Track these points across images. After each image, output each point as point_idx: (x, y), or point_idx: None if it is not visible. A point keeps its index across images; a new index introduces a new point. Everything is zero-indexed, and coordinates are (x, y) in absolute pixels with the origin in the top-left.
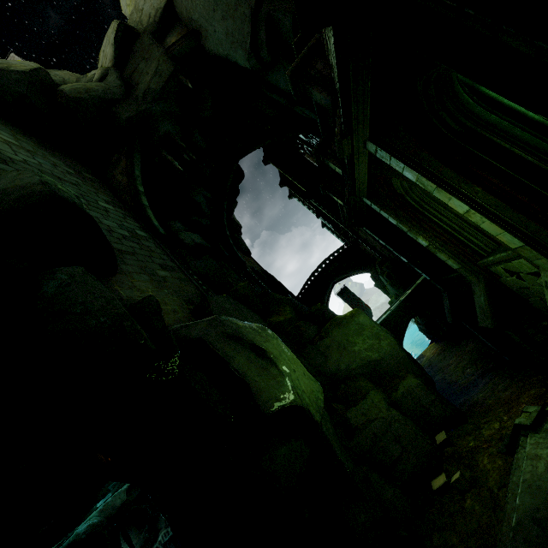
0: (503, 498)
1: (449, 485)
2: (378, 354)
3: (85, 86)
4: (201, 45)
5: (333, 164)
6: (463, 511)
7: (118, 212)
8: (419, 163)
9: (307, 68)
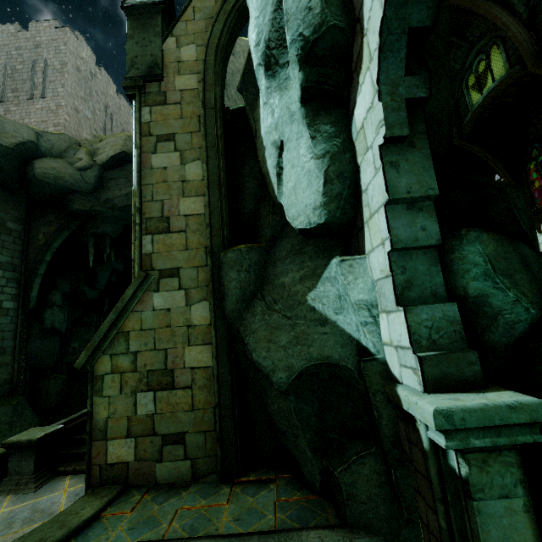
0: None
1: None
2: None
3: (58, 173)
4: None
5: None
6: None
7: (3, 278)
8: None
9: None
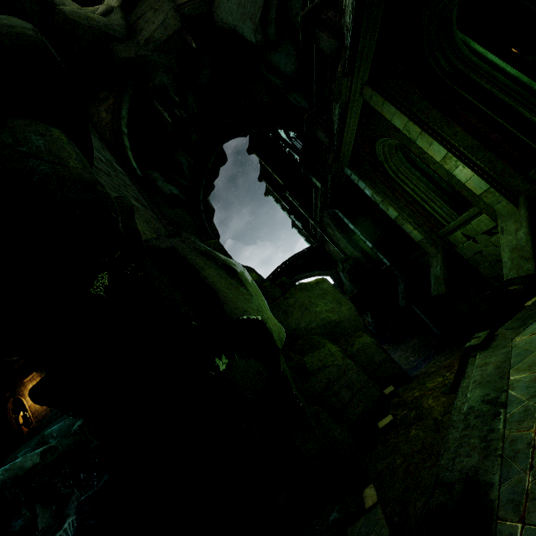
0: (447, 421)
1: (395, 423)
2: (337, 316)
3: (86, 14)
4: (211, 14)
5: (322, 133)
6: (408, 439)
7: (97, 142)
8: (409, 107)
9: (320, 13)
